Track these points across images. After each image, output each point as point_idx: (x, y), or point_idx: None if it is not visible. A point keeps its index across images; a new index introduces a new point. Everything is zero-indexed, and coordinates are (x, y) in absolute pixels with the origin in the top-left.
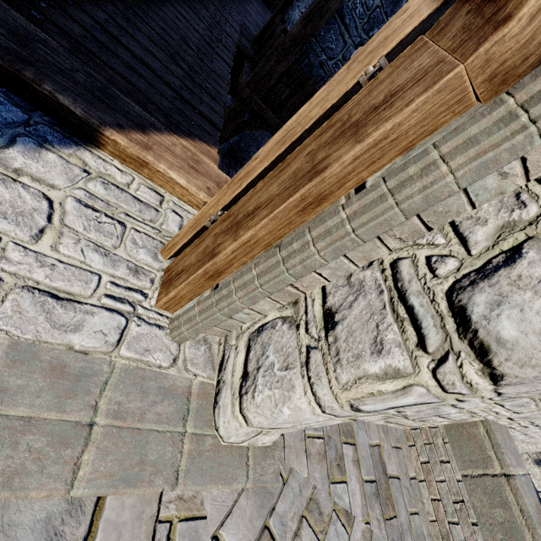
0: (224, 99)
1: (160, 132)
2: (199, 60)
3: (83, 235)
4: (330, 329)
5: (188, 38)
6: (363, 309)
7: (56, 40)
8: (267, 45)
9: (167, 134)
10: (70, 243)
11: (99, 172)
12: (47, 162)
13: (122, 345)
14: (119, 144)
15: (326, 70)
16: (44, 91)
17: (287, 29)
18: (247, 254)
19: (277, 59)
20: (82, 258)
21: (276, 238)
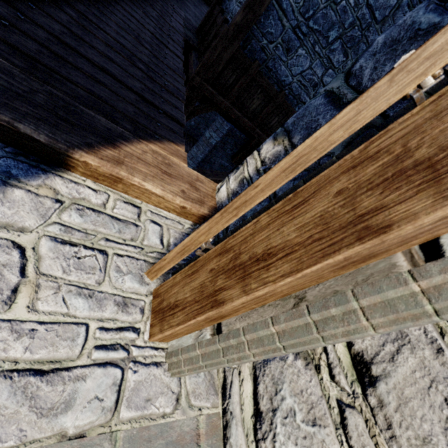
0: (182, 93)
1: (129, 141)
2: (154, 58)
3: (63, 280)
4: (368, 385)
5: (142, 38)
6: (416, 370)
7: (9, 61)
8: (210, 34)
9: (137, 142)
10: (49, 294)
11: (72, 197)
12: (14, 201)
13: (120, 405)
14: (90, 164)
15: (267, 53)
16: (1, 122)
17: (228, 18)
18: (258, 302)
19: (223, 48)
20: (64, 309)
21: (297, 289)
